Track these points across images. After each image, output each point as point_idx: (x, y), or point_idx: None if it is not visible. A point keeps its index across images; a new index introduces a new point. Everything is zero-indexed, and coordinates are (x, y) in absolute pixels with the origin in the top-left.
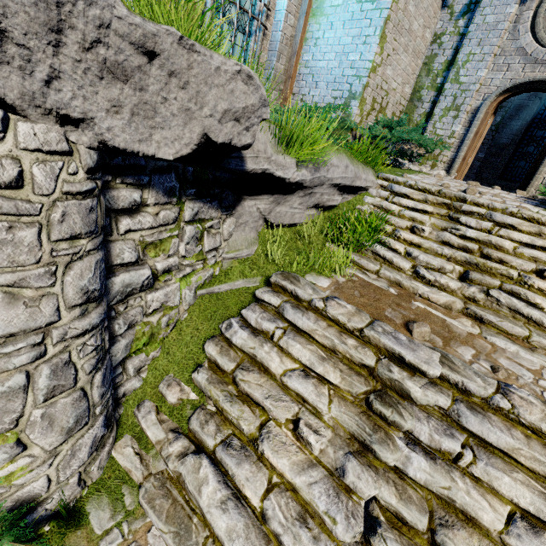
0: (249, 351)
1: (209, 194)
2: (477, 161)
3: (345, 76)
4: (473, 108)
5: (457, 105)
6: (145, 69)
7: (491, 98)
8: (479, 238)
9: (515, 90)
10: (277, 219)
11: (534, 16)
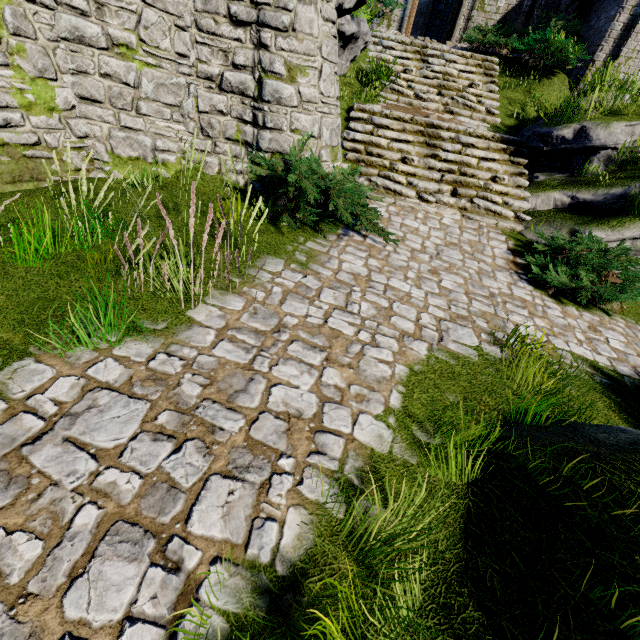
0: (367, 139)
1: None
2: None
3: None
4: None
5: None
6: None
7: None
8: (441, 71)
9: None
10: None
11: None
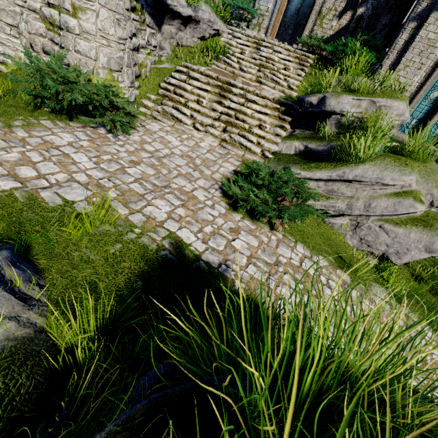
0: (178, 84)
1: (153, 14)
2: (288, 36)
3: None
4: None
5: None
6: None
7: None
8: (266, 56)
9: None
10: (180, 40)
11: None
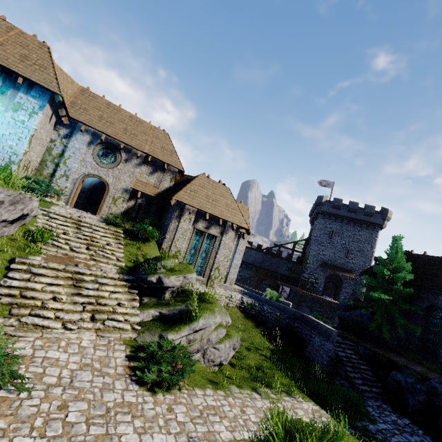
0: (24, 285)
1: None
2: None
3: (5, 150)
4: (74, 178)
5: (67, 175)
6: (19, 202)
7: (82, 177)
8: (89, 235)
9: (90, 176)
10: (2, 234)
11: (92, 152)
